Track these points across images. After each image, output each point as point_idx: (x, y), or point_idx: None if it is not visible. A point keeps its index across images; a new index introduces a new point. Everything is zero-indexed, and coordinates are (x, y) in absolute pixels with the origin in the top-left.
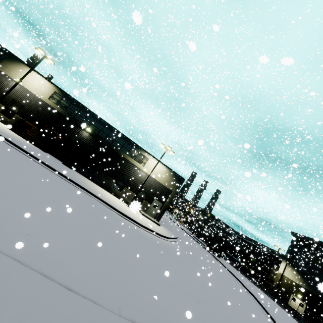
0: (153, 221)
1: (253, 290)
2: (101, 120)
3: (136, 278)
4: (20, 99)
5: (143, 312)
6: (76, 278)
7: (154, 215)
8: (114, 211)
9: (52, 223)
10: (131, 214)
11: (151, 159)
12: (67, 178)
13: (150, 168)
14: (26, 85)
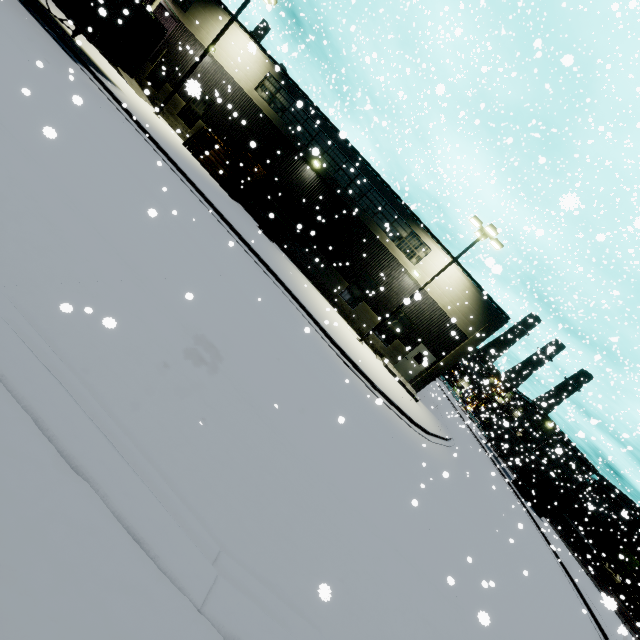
0: (405, 387)
1: (614, 633)
2: (346, 144)
3: (312, 500)
4: (209, 89)
5: (293, 605)
6: (151, 451)
7: (411, 377)
8: (325, 340)
9: (167, 314)
10: (362, 357)
11: (436, 253)
12: (253, 250)
13: (429, 274)
14: (222, 59)
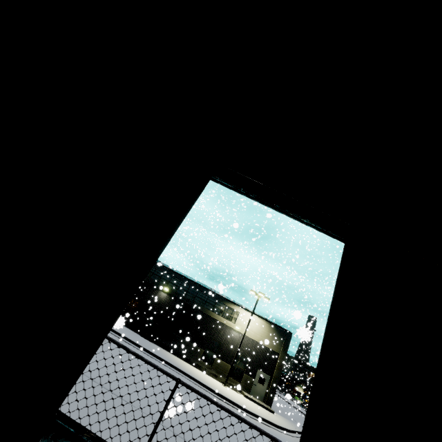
0: (263, 406)
1: None
2: (179, 275)
3: None
4: None
5: None
6: None
7: (263, 397)
8: (210, 393)
9: (163, 403)
10: (231, 395)
11: (242, 312)
12: (154, 354)
13: (244, 325)
14: None
